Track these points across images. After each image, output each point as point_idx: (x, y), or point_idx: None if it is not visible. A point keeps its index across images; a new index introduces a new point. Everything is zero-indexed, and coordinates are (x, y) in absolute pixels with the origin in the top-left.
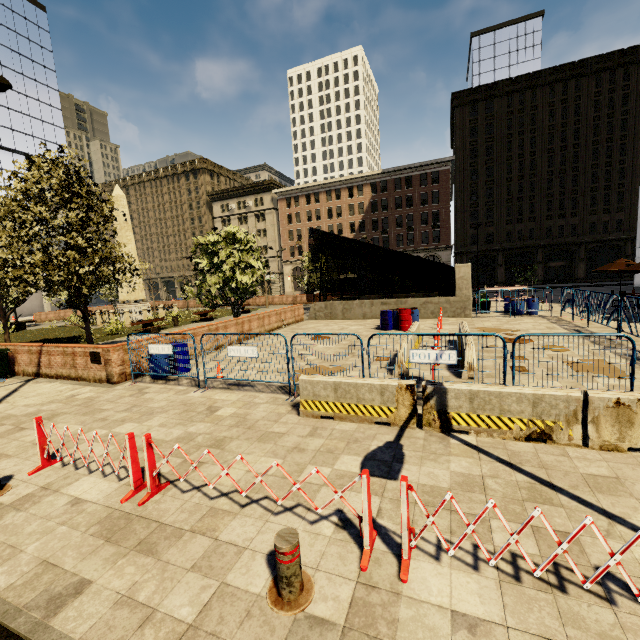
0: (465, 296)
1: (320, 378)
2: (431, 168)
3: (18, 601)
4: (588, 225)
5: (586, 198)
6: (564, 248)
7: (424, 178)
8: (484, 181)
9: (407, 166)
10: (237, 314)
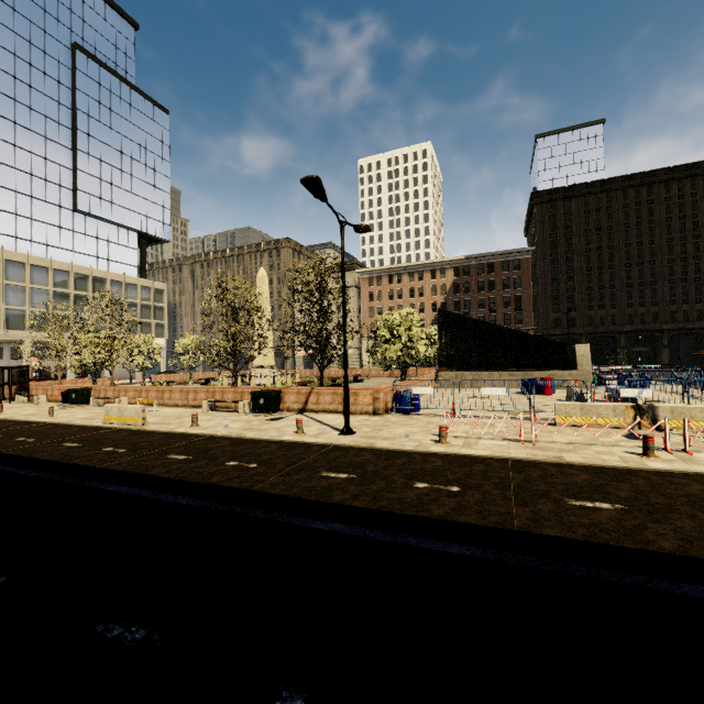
0: (586, 371)
1: (570, 403)
2: (513, 256)
3: (541, 458)
4: (669, 314)
5: (665, 289)
6: (647, 334)
7: (506, 265)
8: (564, 270)
9: (489, 253)
10: (405, 377)
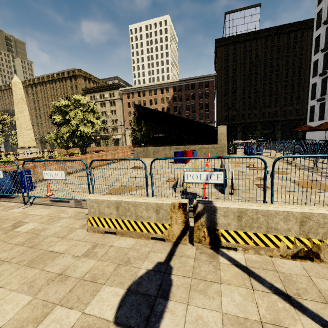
0: (223, 144)
1: (104, 197)
2: (204, 79)
3: None
4: (282, 112)
5: (282, 98)
6: (271, 123)
7: (201, 84)
8: (231, 87)
9: (192, 78)
10: (83, 153)
